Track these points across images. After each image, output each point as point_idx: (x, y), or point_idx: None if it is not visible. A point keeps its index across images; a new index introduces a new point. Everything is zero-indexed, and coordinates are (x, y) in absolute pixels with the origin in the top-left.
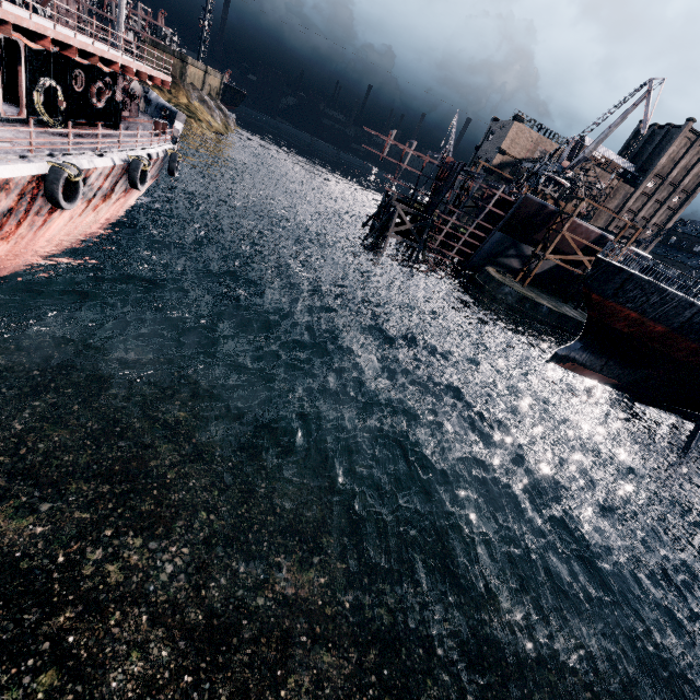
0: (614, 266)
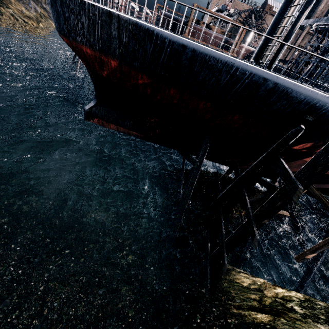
0: None
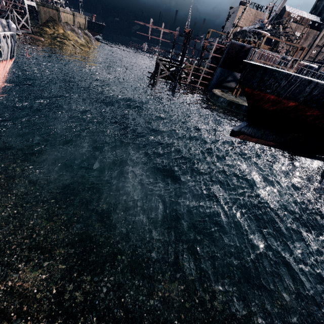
0: (254, 65)
